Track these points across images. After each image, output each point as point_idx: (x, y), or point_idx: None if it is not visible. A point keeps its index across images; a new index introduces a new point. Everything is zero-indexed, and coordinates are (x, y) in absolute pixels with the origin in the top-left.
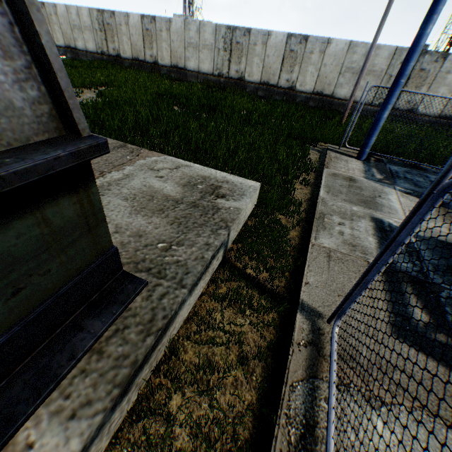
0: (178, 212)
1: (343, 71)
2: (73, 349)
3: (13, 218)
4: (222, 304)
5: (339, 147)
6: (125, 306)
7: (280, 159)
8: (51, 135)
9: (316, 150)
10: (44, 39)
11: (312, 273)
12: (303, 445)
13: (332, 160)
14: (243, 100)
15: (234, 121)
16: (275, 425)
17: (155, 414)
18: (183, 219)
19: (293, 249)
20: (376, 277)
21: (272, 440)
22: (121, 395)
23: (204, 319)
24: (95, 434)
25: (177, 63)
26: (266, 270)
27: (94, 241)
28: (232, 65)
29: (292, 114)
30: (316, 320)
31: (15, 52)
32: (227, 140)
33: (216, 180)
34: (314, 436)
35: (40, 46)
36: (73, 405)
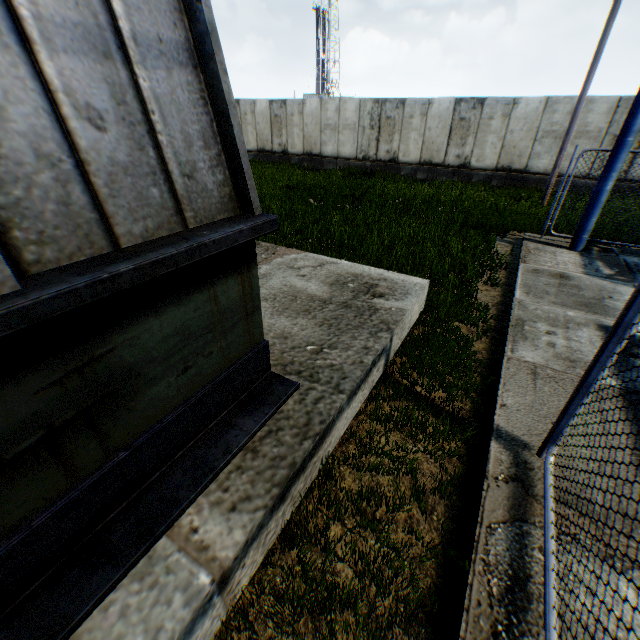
0: (327, 313)
1: (539, 137)
2: (226, 444)
3: (194, 291)
4: (386, 426)
5: (540, 236)
6: (277, 407)
7: (454, 253)
8: (229, 214)
9: (506, 242)
10: (235, 130)
11: (510, 393)
12: (510, 600)
13: (530, 253)
14: (397, 186)
15: (388, 211)
16: (468, 572)
17: (311, 544)
18: (333, 321)
19: (479, 365)
20: (600, 377)
21: (466, 588)
22: (279, 499)
23: (363, 443)
24: (255, 534)
25: (311, 149)
26: (443, 389)
27: (249, 330)
28: (381, 144)
29: (467, 198)
30: (519, 451)
31: (212, 143)
32: (380, 234)
33: (370, 278)
34: (526, 591)
35: (231, 136)
36: (231, 498)
